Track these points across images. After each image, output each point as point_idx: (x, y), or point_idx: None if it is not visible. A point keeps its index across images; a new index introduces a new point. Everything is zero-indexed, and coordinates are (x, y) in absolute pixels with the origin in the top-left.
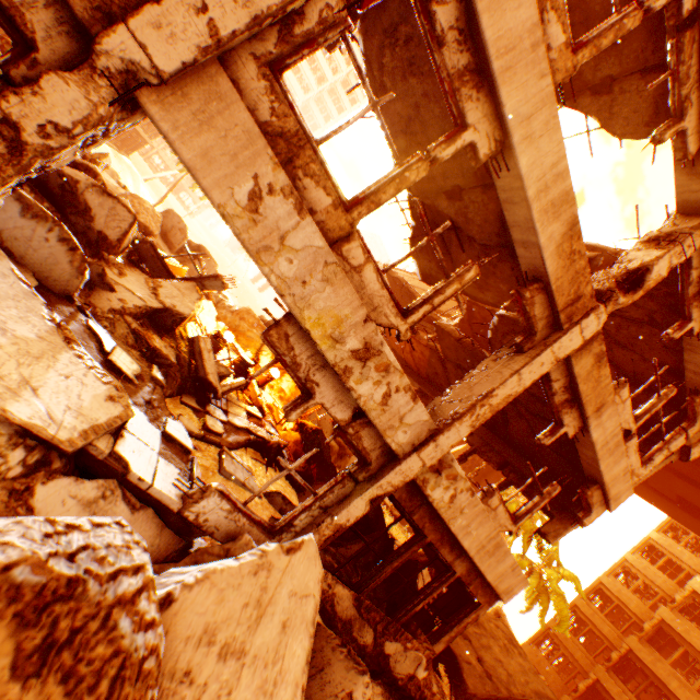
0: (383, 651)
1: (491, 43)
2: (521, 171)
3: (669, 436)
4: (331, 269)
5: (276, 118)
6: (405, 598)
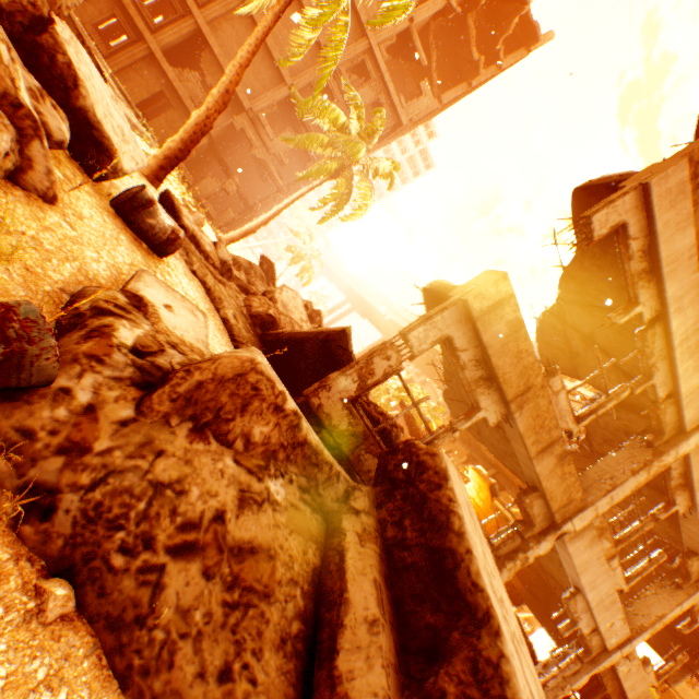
0: None
1: (695, 479)
2: (698, 517)
3: None
4: (606, 574)
5: (599, 523)
6: None
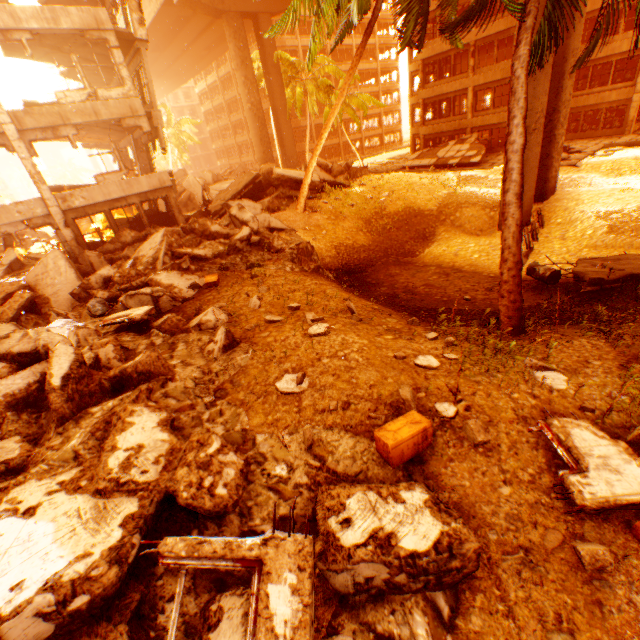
0: (125, 242)
1: None
2: None
3: (113, 60)
4: None
5: None
6: (170, 222)
